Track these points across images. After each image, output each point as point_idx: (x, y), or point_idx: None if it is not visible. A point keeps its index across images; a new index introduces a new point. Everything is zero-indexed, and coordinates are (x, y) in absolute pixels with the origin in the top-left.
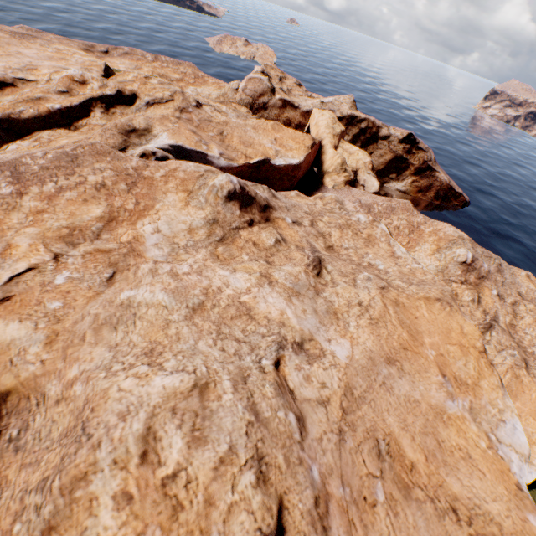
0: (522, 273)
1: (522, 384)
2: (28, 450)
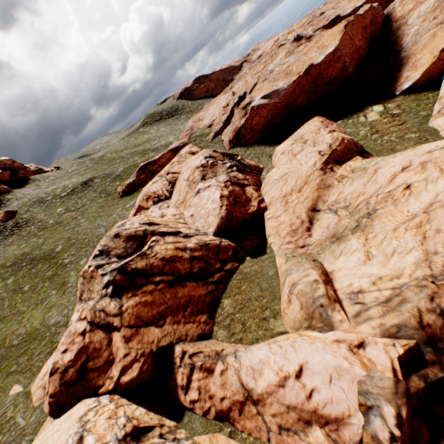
0: None
1: (434, 38)
2: None
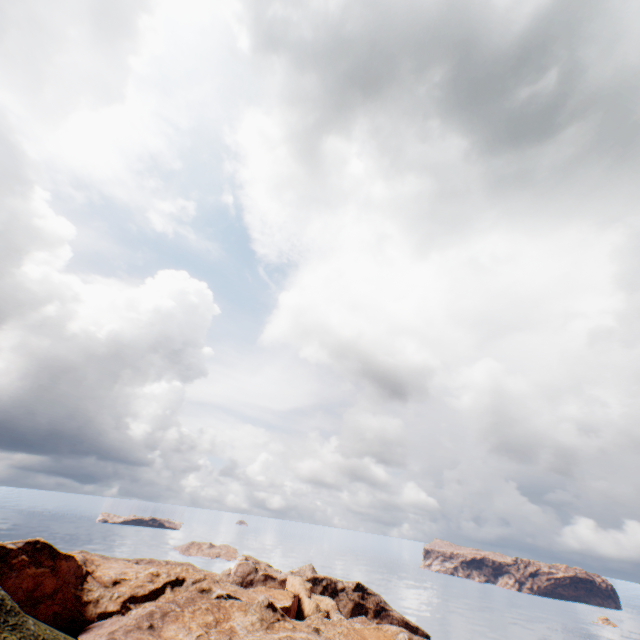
0: None
1: None
2: None
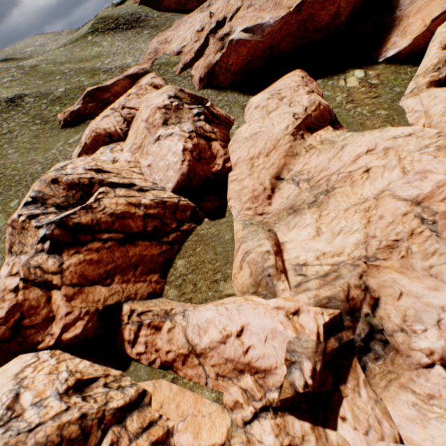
0: None
1: (431, 2)
2: None
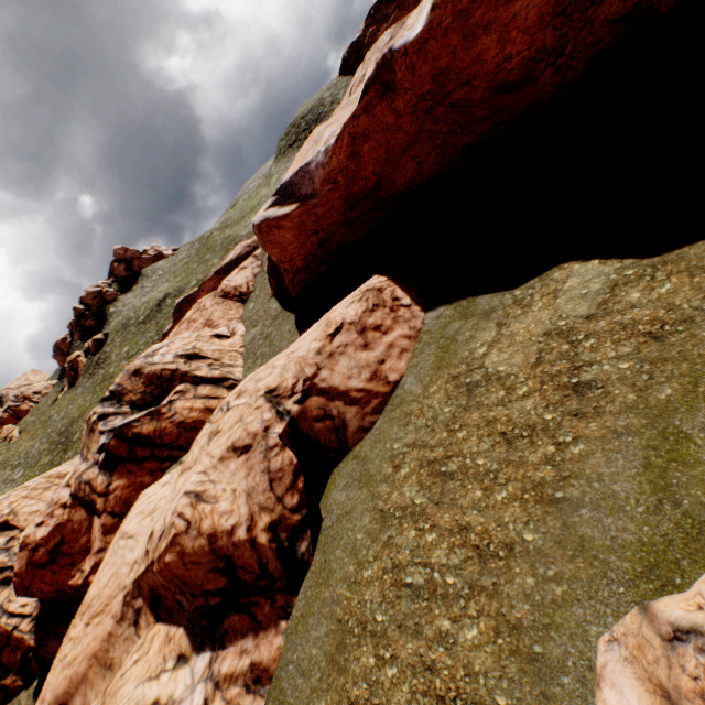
0: None
1: None
2: None
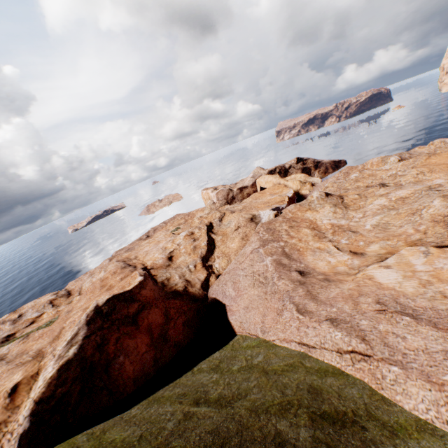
0: (416, 149)
1: None
2: (444, 239)
